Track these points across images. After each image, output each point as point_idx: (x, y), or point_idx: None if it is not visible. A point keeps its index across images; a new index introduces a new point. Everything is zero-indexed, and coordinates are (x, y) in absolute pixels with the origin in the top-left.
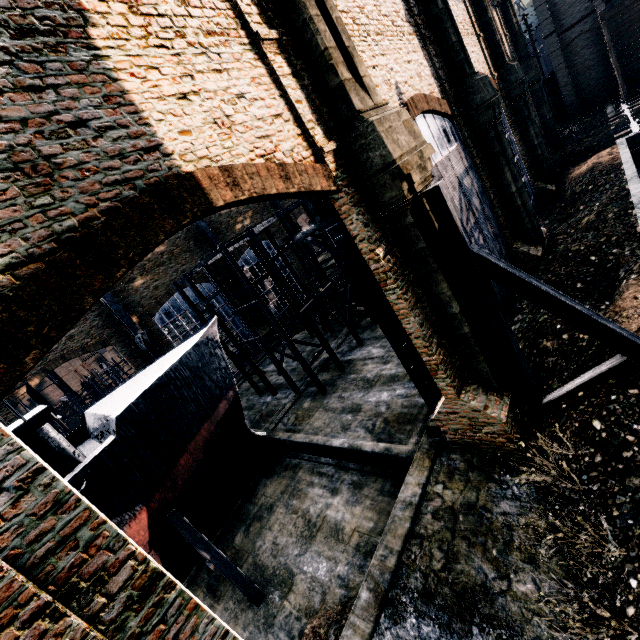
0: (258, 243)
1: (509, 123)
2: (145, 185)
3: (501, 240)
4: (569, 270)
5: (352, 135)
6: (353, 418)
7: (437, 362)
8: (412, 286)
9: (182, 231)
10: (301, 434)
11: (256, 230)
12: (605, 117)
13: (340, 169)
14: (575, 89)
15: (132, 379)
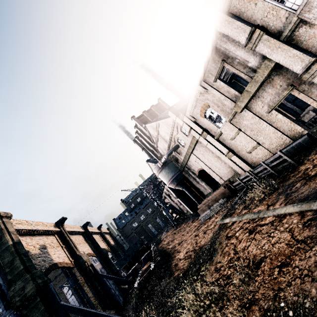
0: None
1: (115, 258)
2: (52, 263)
3: (115, 285)
4: None
5: (77, 258)
6: None
7: (97, 302)
8: (90, 285)
9: None
10: None
11: None
12: None
13: (74, 264)
14: None
15: None
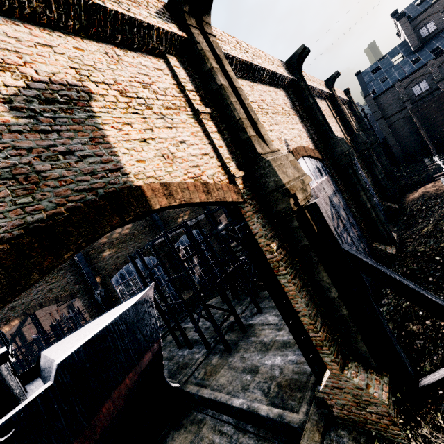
0: (190, 232)
1: (360, 165)
2: (104, 192)
3: (363, 240)
4: (420, 266)
5: (255, 167)
6: (252, 379)
7: (322, 338)
8: (299, 273)
9: (142, 221)
10: (208, 389)
11: (190, 223)
12: (424, 164)
13: (246, 188)
14: (400, 148)
15: (83, 327)
